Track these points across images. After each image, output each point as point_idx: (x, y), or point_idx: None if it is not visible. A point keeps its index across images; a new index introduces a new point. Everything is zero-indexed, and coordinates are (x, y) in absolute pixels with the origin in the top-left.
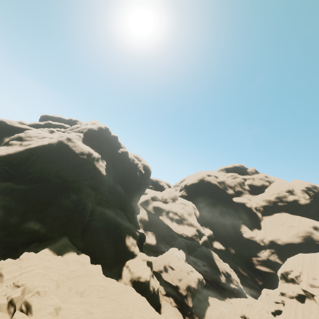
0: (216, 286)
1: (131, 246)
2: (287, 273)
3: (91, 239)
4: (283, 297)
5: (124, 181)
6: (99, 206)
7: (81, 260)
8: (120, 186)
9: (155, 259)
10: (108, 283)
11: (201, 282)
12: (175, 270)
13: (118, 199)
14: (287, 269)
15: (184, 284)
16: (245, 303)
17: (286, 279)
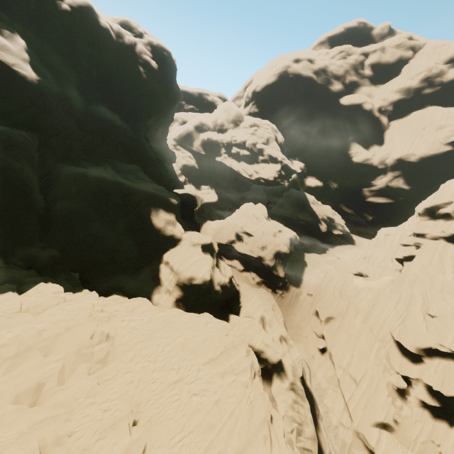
0: (313, 238)
1: (166, 227)
2: (438, 207)
3: (71, 238)
4: (420, 239)
5: (115, 95)
6: (70, 164)
7: (33, 304)
8: (108, 110)
9: (221, 225)
10: (120, 324)
11: (294, 241)
12: (254, 237)
13: (116, 142)
14: (442, 201)
15: (270, 252)
16: (362, 257)
17: (433, 216)
